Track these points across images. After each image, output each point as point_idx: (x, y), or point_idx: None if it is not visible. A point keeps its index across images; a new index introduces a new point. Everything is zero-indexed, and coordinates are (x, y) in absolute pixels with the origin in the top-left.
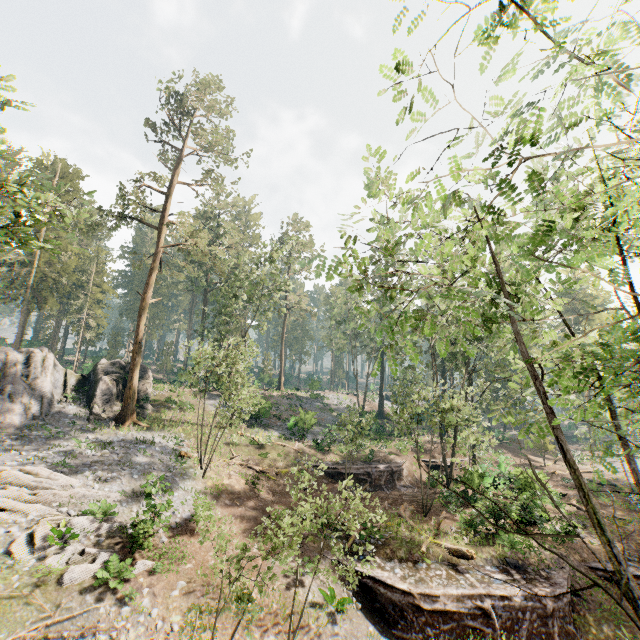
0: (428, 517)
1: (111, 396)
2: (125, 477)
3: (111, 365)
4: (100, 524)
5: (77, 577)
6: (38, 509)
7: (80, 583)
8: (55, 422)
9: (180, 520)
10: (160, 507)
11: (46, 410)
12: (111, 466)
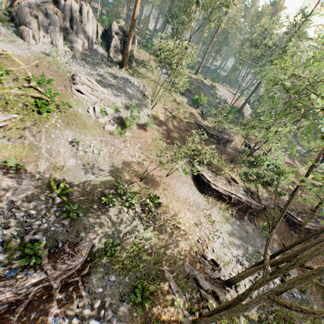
0: (231, 163)
1: (117, 49)
2: (123, 97)
3: (118, 28)
4: (114, 113)
5: (108, 129)
6: (94, 98)
7: (109, 131)
8: (94, 55)
9: (141, 123)
10: (136, 117)
11: (90, 47)
12: (117, 89)
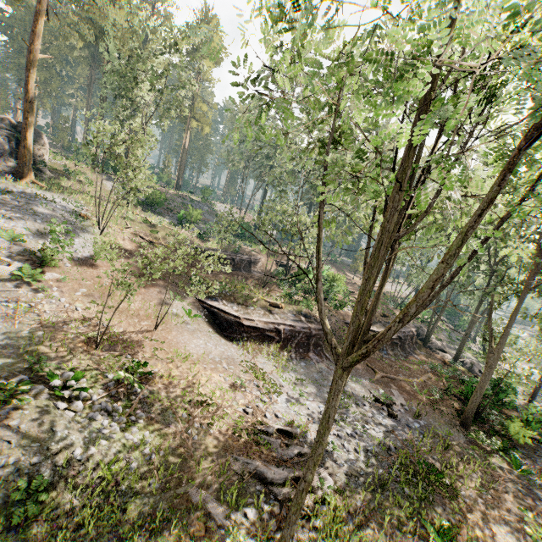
0: (265, 288)
1: (5, 151)
2: (29, 220)
3: (0, 120)
4: (11, 245)
5: None
6: None
7: (0, 276)
8: None
9: (81, 257)
10: (63, 242)
11: None
12: (14, 209)
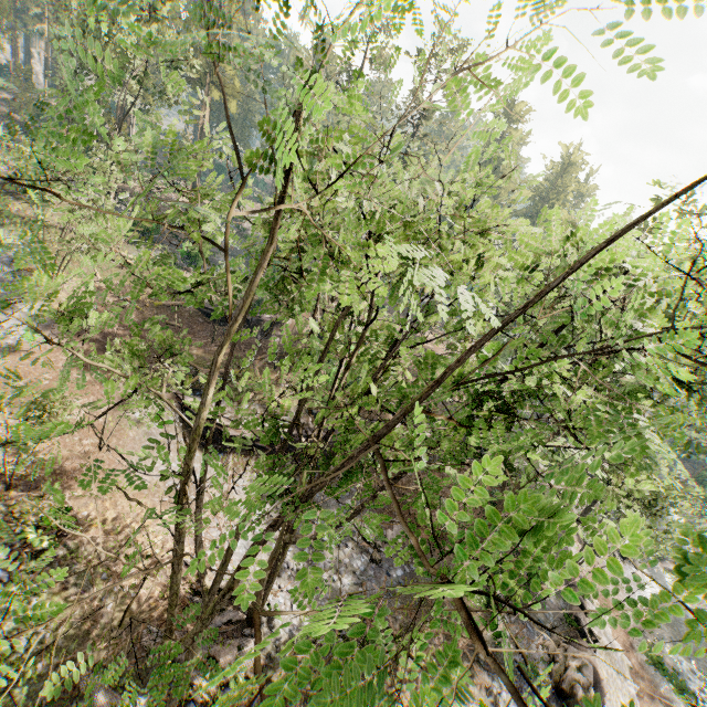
0: (278, 369)
1: None
2: None
3: None
4: None
5: None
6: None
7: None
8: None
9: (14, 342)
10: None
11: None
12: None
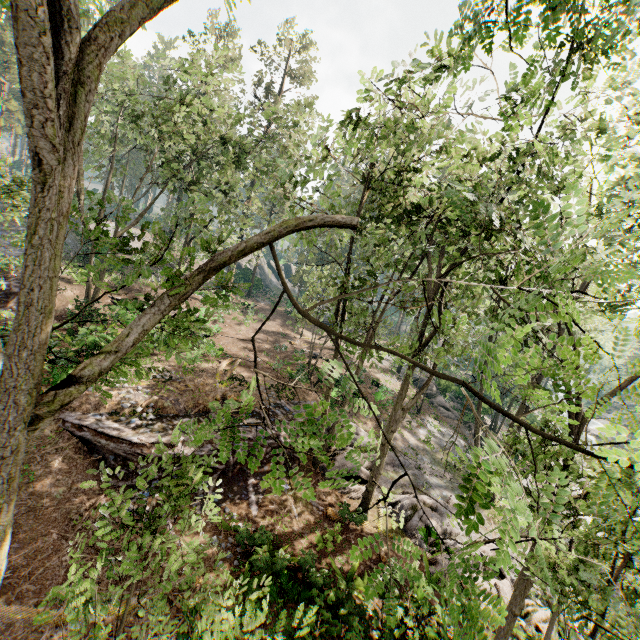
0: None
1: None
2: None
3: None
4: None
5: None
6: None
7: None
8: None
9: None
10: None
11: None
12: None
